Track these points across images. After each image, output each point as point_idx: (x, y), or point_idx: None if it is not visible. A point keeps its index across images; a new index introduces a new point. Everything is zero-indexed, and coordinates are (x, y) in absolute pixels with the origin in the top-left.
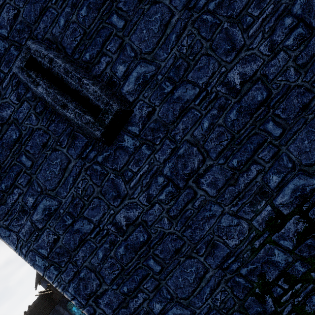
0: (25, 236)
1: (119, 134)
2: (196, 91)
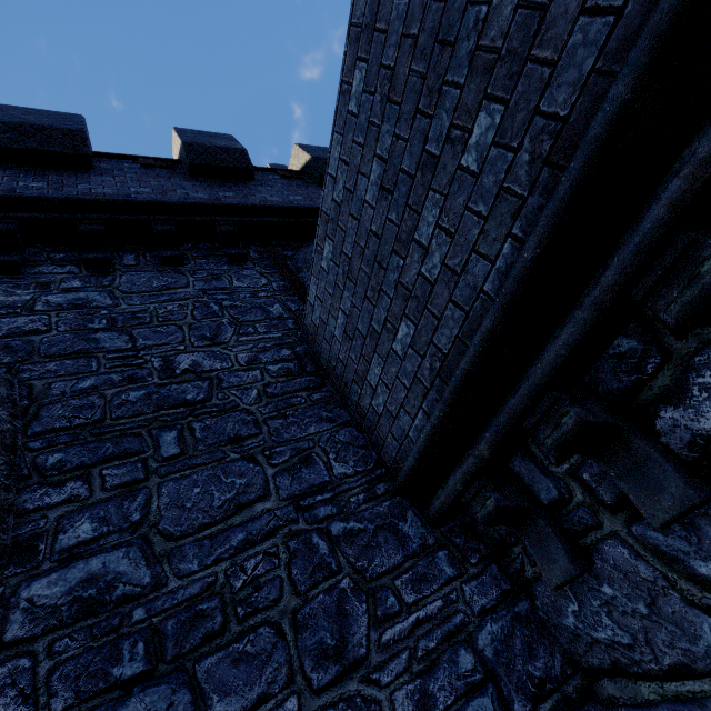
0: None
1: None
2: None
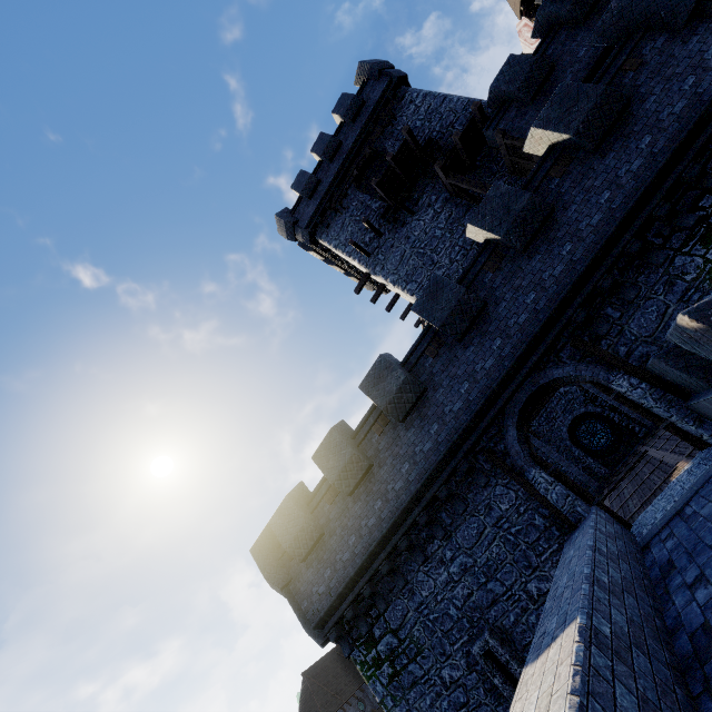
0: None
1: None
2: None
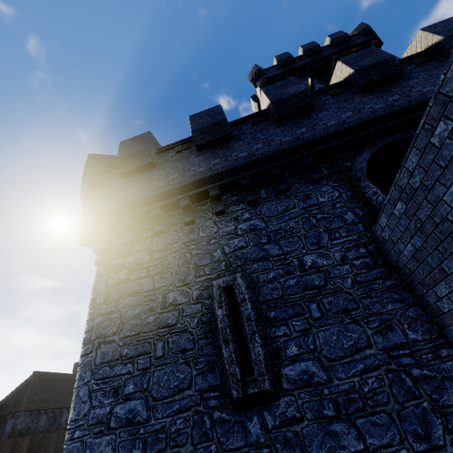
0: (93, 419)
1: (251, 408)
2: (359, 445)
